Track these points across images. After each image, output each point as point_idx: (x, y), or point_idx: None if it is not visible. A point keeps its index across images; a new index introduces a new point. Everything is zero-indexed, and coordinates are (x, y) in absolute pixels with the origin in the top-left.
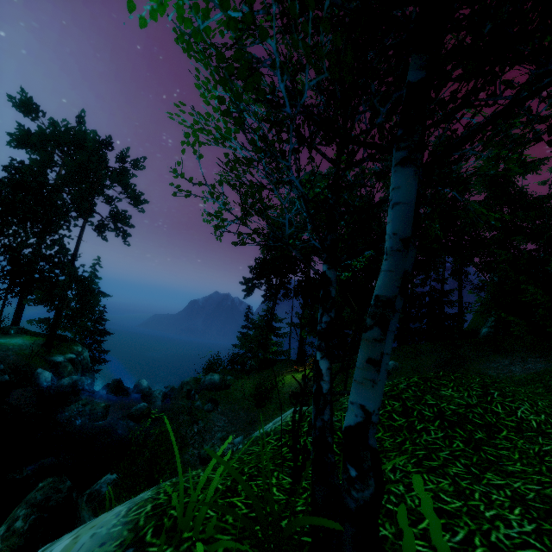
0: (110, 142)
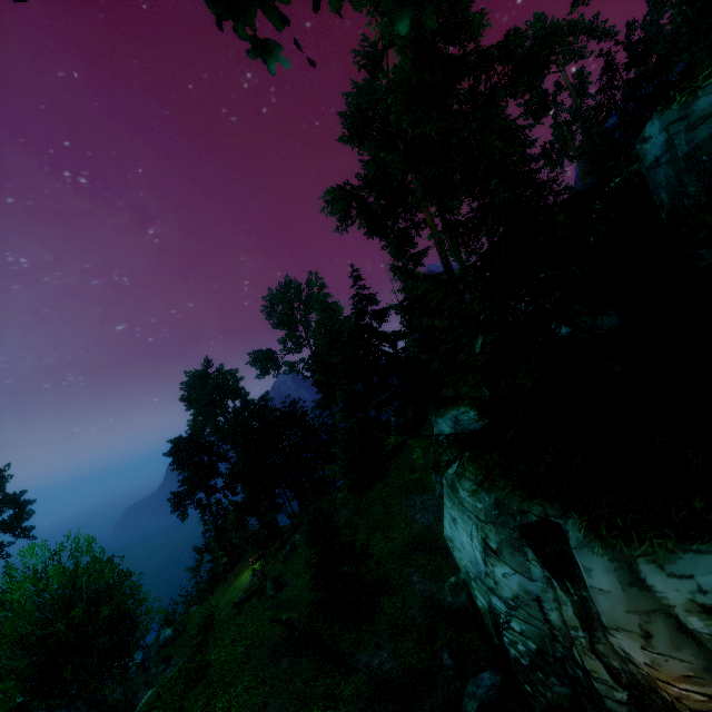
0: None
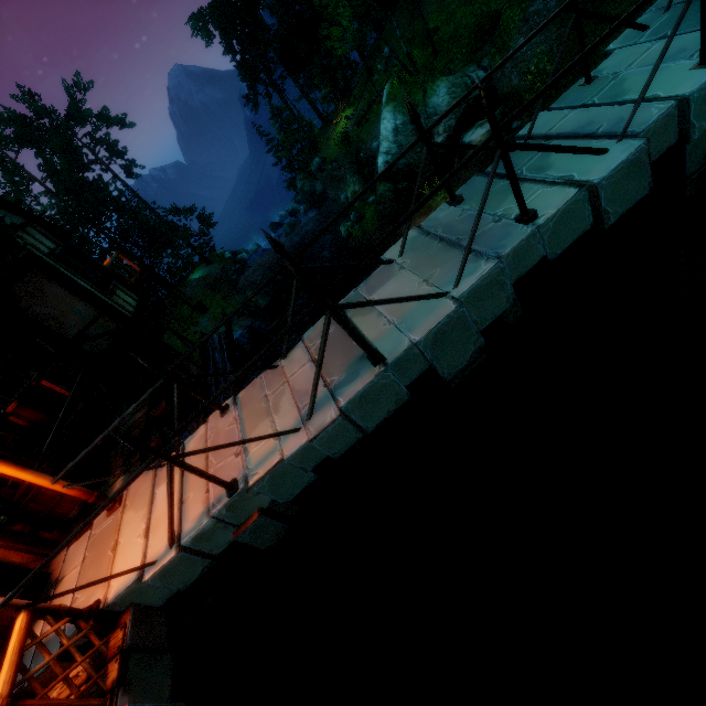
0: (28, 92)
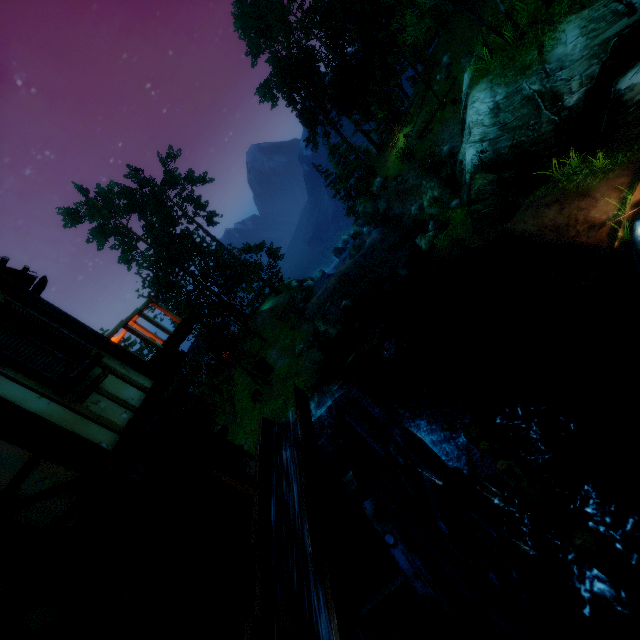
0: (135, 169)
